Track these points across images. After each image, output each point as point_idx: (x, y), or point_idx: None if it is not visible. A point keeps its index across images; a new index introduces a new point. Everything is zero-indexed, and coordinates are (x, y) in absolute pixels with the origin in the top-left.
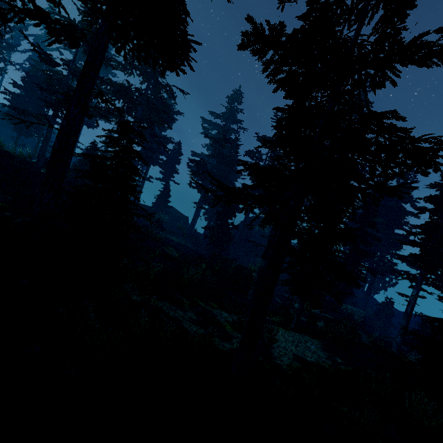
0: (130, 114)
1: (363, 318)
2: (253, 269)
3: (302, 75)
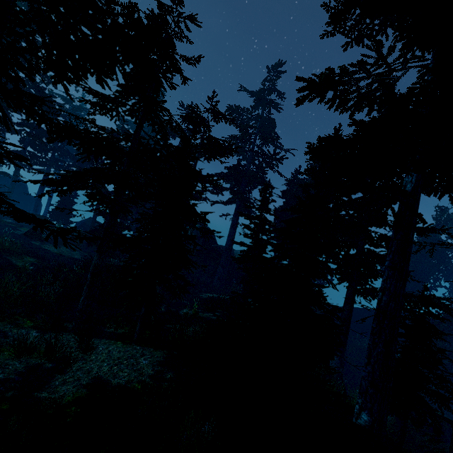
0: None
1: None
2: None
3: None
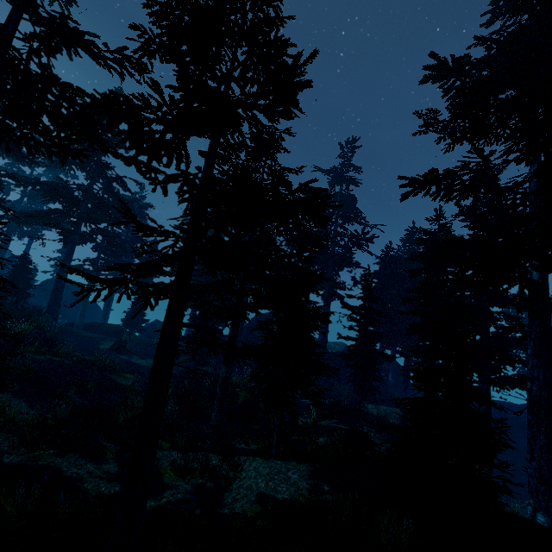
0: (72, 215)
1: (400, 420)
2: (241, 382)
3: (172, 142)
